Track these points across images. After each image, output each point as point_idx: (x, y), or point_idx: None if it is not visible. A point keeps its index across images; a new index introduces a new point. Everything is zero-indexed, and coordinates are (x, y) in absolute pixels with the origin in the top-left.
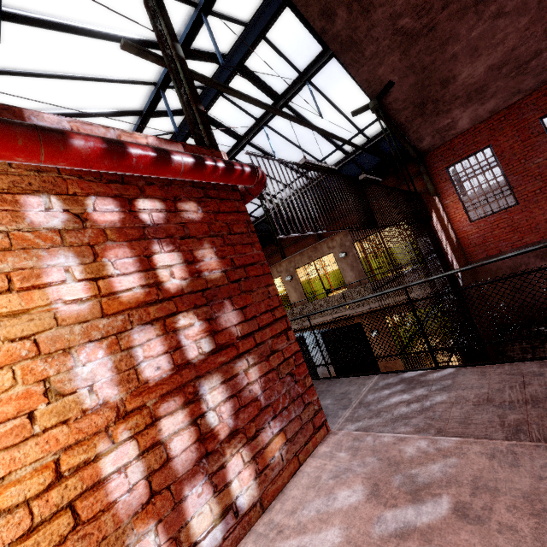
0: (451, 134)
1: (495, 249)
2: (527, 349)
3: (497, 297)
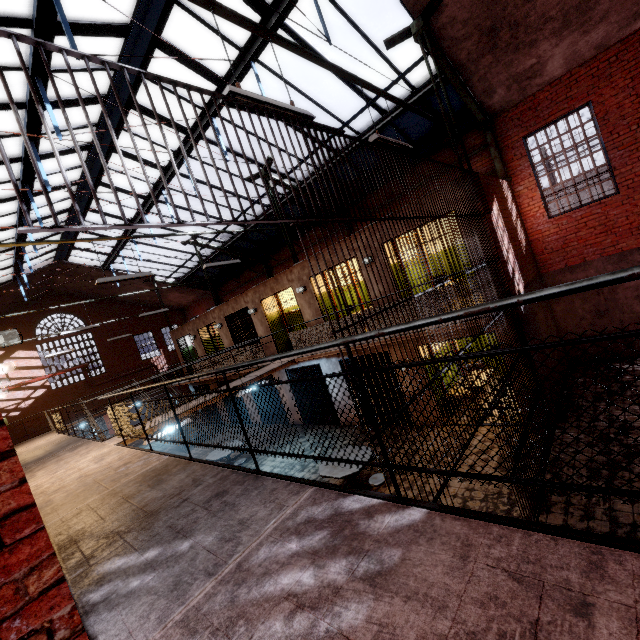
0: (535, 85)
1: (578, 257)
2: (602, 395)
3: (573, 322)
